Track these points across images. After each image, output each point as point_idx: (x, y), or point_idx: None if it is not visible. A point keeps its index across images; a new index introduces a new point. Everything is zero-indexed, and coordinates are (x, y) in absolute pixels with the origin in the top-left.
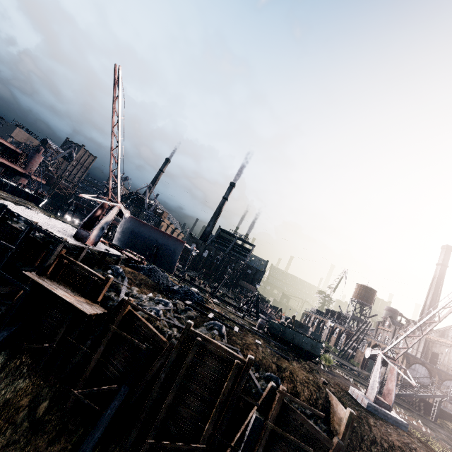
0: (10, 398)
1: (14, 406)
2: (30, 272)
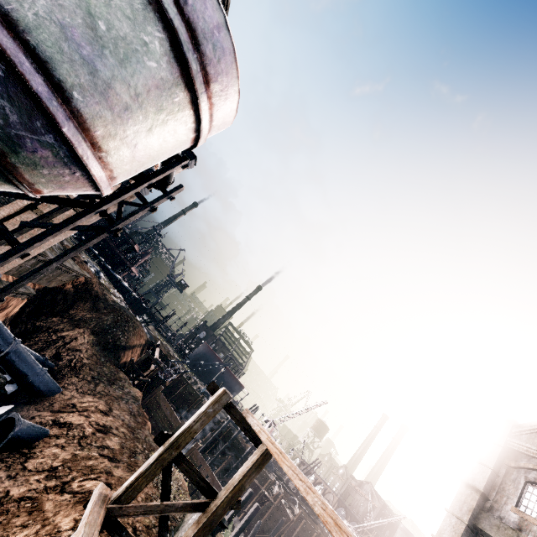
0: None
1: None
2: None
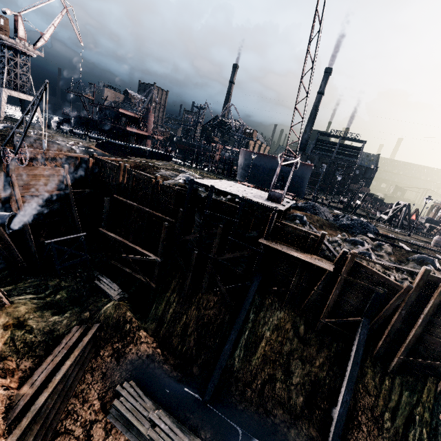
0: (278, 324)
1: (283, 328)
2: (260, 240)
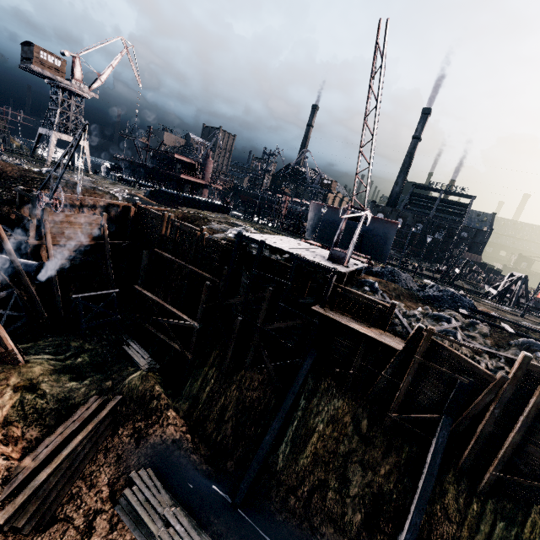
0: (334, 415)
1: (340, 421)
2: (315, 307)
